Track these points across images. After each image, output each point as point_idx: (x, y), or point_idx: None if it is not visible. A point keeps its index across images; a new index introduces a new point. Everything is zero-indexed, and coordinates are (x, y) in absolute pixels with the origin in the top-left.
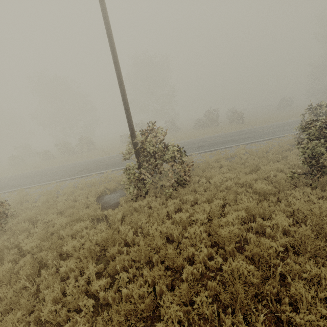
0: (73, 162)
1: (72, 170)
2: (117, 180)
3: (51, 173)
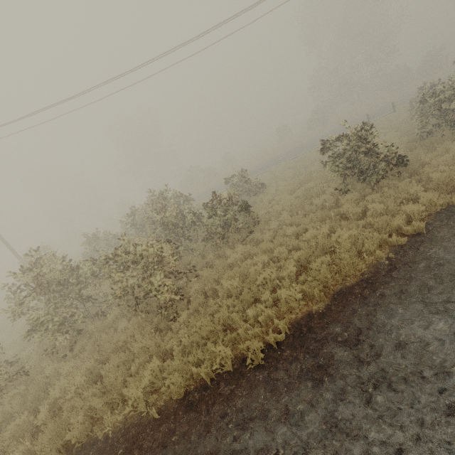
0: None
1: None
2: None
3: None
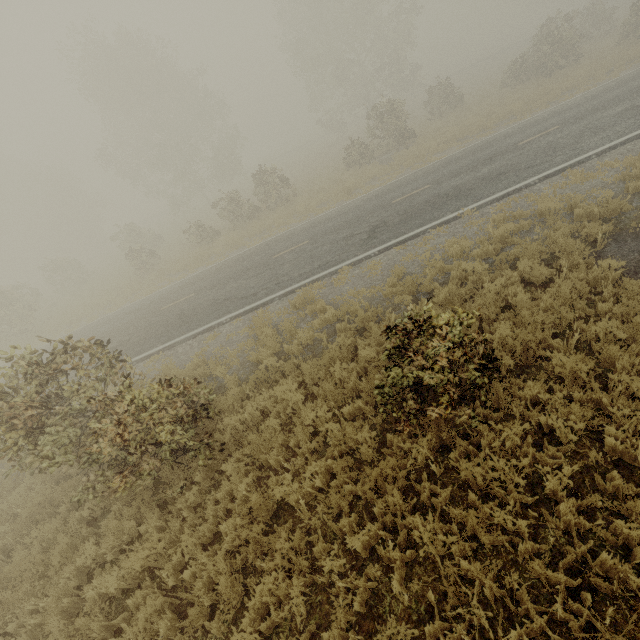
0: (286, 229)
1: (340, 237)
2: (577, 214)
3: (290, 255)
